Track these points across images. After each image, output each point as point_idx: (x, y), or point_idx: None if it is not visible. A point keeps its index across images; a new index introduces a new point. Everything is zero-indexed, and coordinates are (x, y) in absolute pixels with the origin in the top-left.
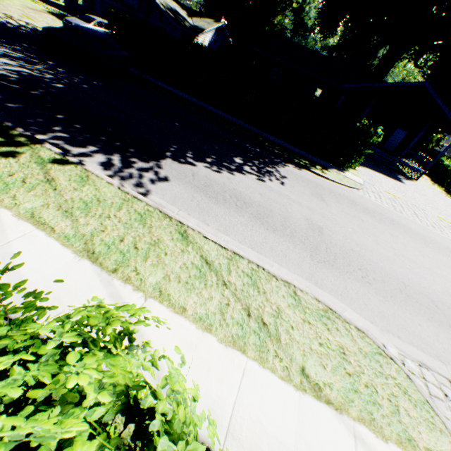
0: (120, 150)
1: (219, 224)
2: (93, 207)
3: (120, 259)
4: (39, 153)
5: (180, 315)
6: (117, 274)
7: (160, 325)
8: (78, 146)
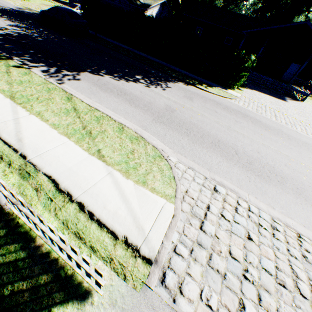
0: (58, 66)
1: (99, 100)
2: (25, 83)
3: (26, 101)
4: (9, 63)
5: (44, 122)
6: (21, 105)
7: (31, 123)
8: (34, 63)
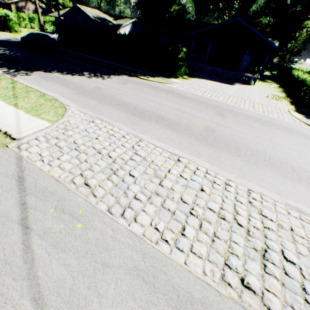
0: (19, 69)
1: (39, 84)
2: None
3: None
4: None
5: None
6: None
7: None
8: None
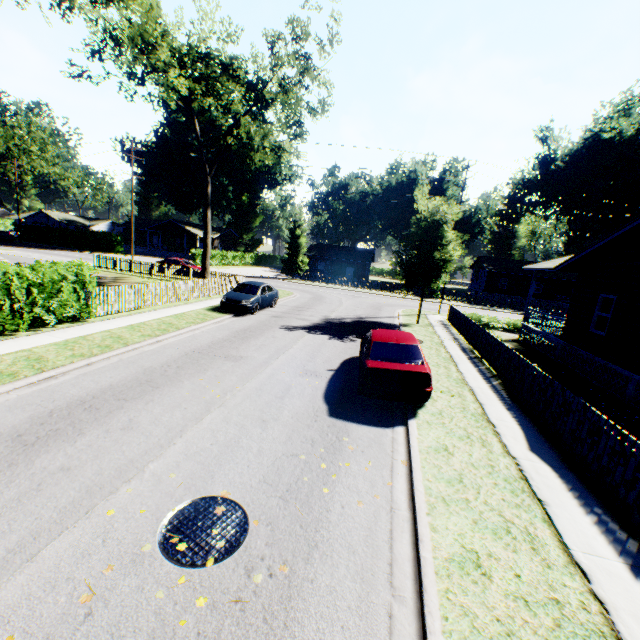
0: None
1: None
2: None
3: None
4: None
5: None
6: None
7: None
8: None
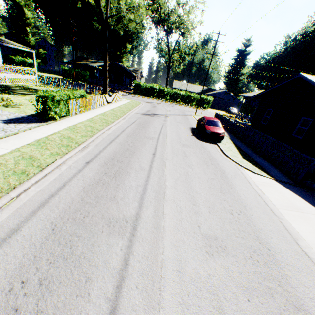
0: None
1: None
2: None
3: None
4: None
5: None
6: None
7: None
8: None
